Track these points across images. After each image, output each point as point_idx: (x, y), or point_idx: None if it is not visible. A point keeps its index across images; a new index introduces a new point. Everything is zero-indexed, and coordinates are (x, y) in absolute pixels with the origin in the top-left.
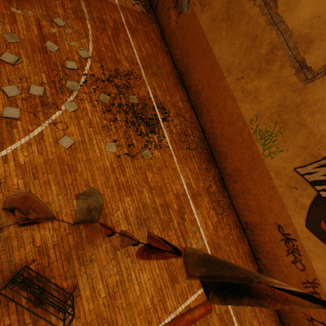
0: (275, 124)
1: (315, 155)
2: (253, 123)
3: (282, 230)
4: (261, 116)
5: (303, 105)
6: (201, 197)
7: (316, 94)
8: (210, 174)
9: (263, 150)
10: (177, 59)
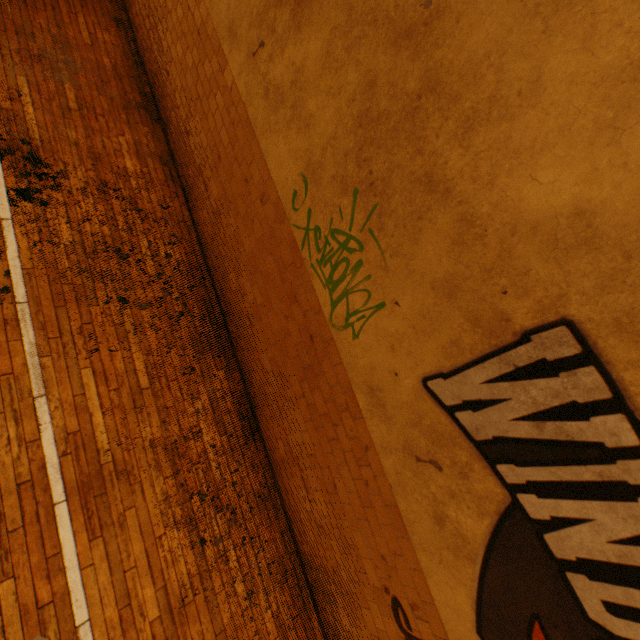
0: (354, 197)
1: (489, 320)
2: (299, 206)
3: (408, 622)
4: (316, 176)
5: (434, 98)
6: (132, 485)
7: (473, 33)
8: (201, 391)
9: (331, 305)
10: (143, 40)
